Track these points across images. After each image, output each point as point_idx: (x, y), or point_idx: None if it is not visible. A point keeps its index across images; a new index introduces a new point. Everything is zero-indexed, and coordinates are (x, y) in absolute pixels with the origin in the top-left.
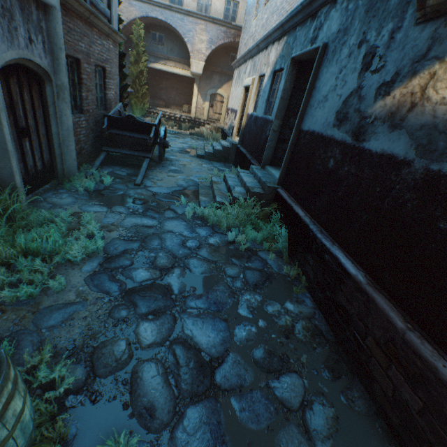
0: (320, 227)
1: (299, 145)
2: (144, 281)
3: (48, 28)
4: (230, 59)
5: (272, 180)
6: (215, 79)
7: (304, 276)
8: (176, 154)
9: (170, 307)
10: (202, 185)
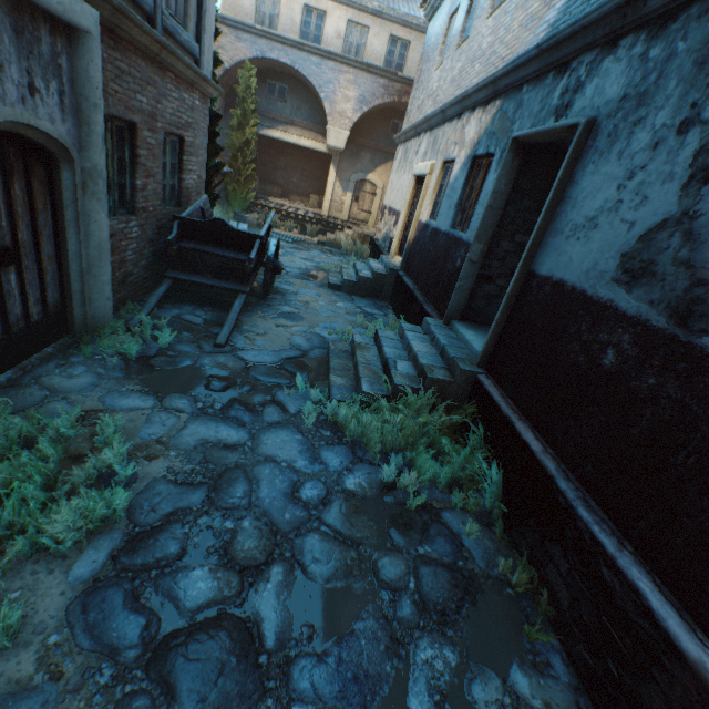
0: (582, 488)
1: (529, 301)
2: (201, 607)
3: (73, 69)
4: (390, 127)
5: (467, 354)
6: (365, 157)
7: (545, 591)
8: (293, 280)
9: (253, 700)
10: (335, 349)
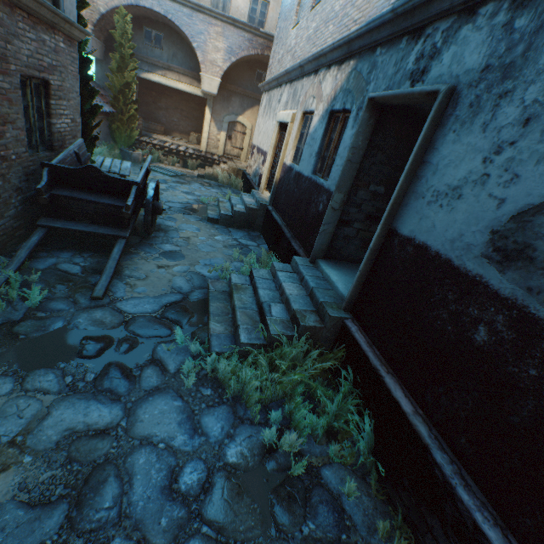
0: (457, 460)
1: (391, 258)
2: None
3: None
4: (255, 76)
5: (333, 296)
6: (235, 102)
7: None
8: (176, 215)
9: None
10: (214, 290)
